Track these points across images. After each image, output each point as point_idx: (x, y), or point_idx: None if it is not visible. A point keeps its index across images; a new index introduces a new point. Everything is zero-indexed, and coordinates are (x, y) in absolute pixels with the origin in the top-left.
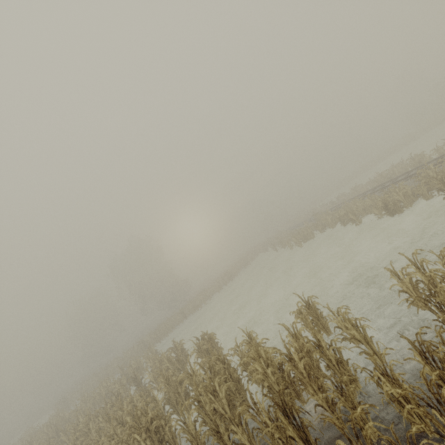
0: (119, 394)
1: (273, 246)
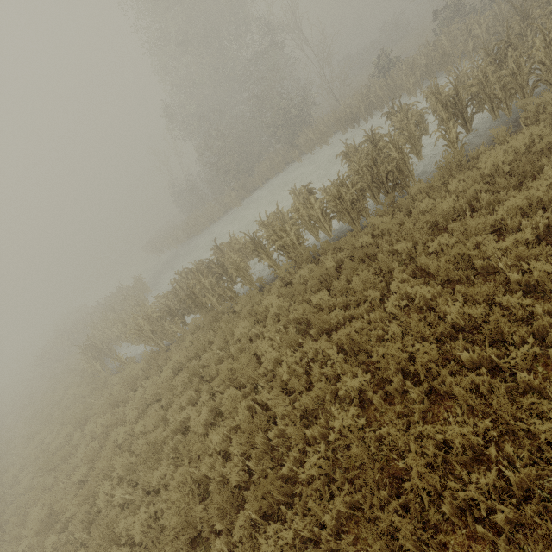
0: None
1: None
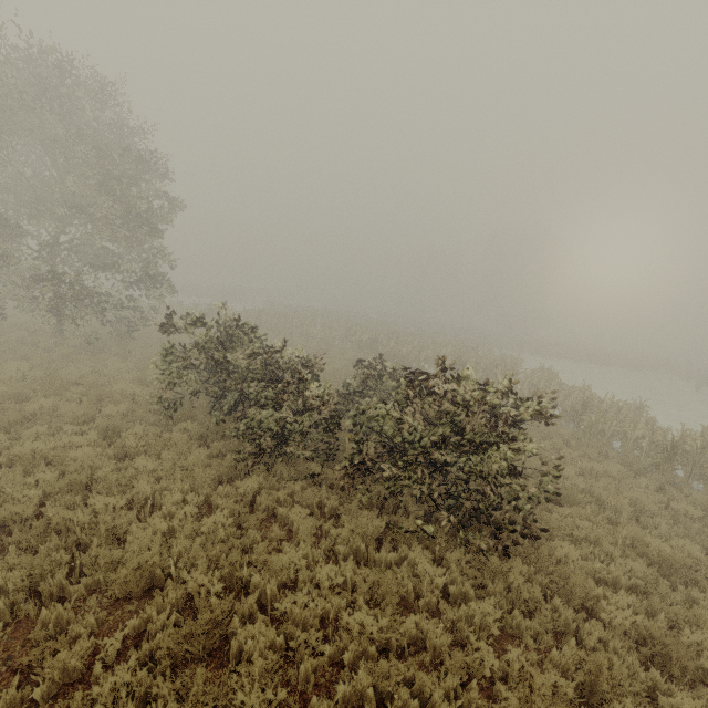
0: (472, 349)
1: (699, 381)
